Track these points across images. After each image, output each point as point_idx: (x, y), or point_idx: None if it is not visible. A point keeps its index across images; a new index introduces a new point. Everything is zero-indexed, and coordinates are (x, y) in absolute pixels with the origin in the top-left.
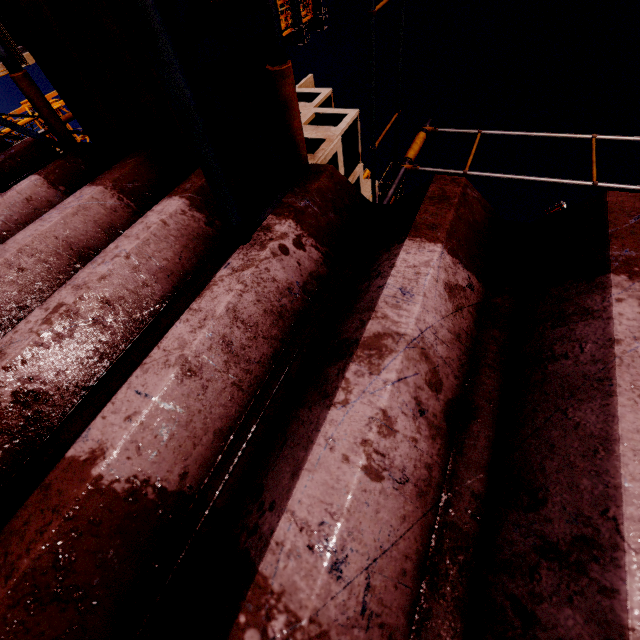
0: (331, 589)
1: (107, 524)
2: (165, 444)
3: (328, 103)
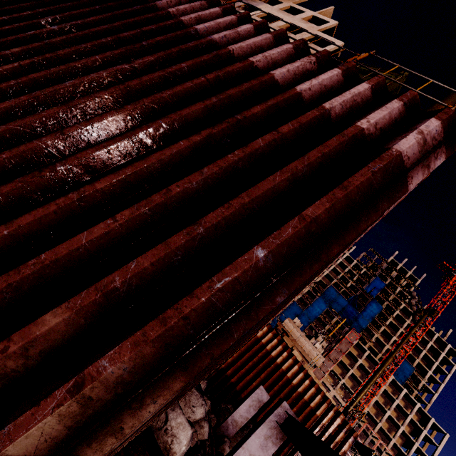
0: (159, 5)
1: (144, 2)
2: (152, 0)
3: (331, 32)
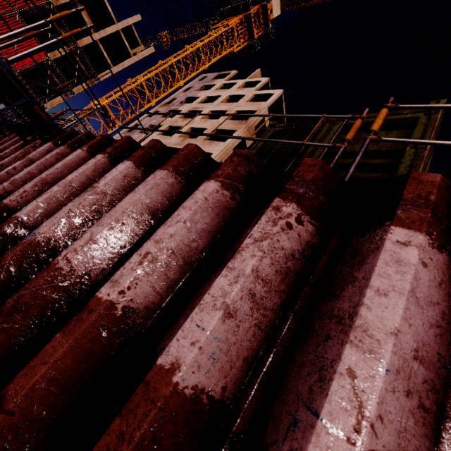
0: None
1: None
2: None
3: (267, 87)
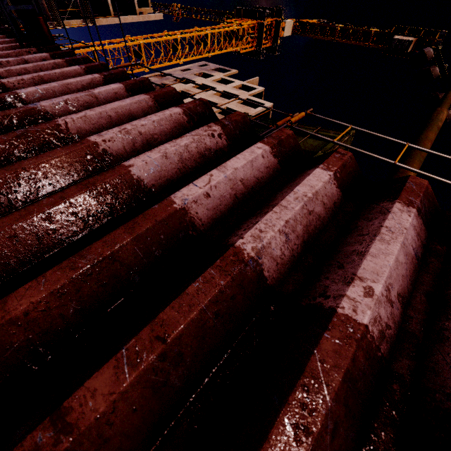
0: None
1: None
2: None
3: (260, 96)
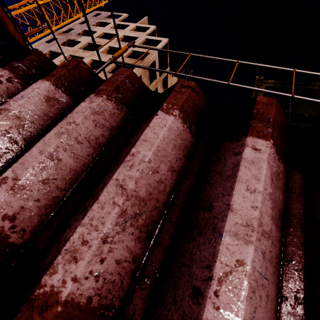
0: None
1: None
2: None
3: (154, 34)
